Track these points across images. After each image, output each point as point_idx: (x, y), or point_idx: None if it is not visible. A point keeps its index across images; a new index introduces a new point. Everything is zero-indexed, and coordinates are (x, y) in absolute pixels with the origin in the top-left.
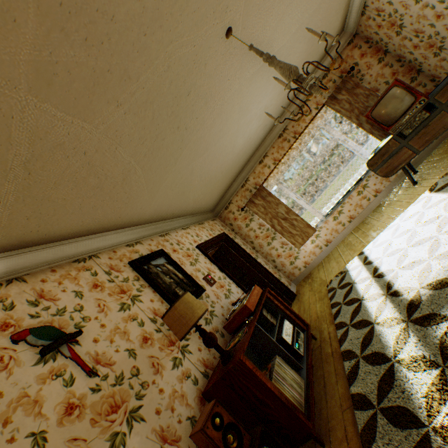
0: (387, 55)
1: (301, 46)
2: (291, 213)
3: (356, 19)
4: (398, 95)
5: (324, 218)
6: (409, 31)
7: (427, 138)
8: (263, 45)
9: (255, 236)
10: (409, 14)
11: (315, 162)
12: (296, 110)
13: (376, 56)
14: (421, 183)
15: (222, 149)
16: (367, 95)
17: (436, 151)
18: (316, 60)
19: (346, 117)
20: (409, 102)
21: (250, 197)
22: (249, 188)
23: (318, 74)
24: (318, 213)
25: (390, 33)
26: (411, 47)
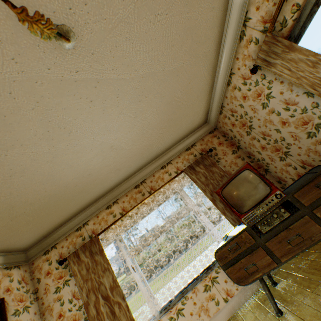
0: (240, 150)
1: (158, 102)
2: (117, 290)
3: (216, 115)
4: (251, 179)
5: (159, 313)
6: (258, 133)
7: (290, 246)
8: (78, 44)
9: (60, 314)
10: (257, 117)
11: (164, 226)
12: (158, 167)
13: (231, 147)
14: (291, 319)
15: (16, 169)
16: (222, 175)
17: (295, 260)
18: (181, 132)
19: (202, 189)
20: (264, 191)
21: (80, 246)
22: (84, 234)
23: (183, 145)
24: (152, 302)
25: (242, 132)
26: (259, 147)
